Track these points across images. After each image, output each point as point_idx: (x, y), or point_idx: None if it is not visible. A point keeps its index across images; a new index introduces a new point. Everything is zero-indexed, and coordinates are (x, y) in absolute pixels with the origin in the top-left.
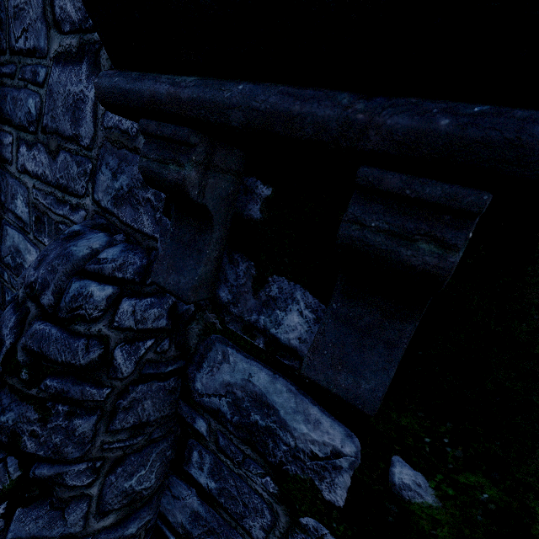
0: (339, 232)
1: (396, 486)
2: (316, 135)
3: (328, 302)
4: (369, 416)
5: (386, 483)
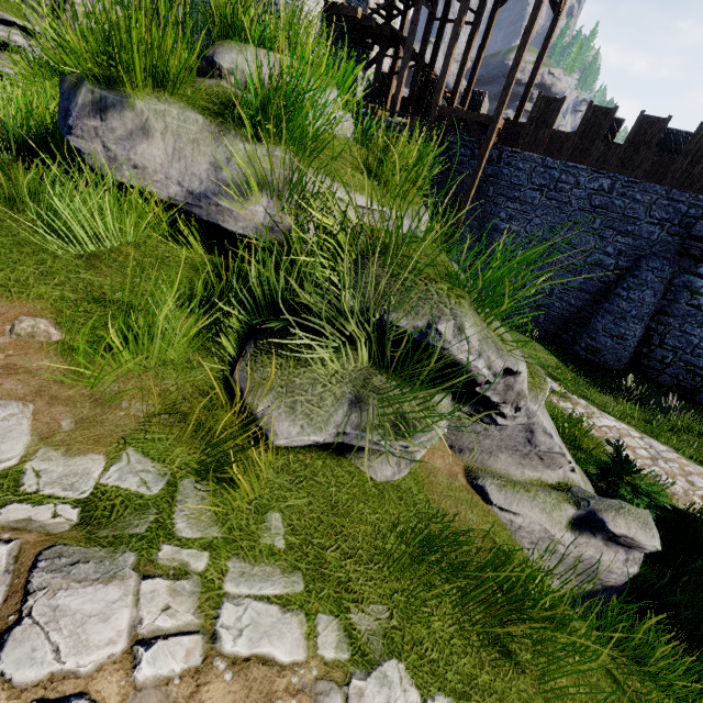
0: None
1: None
2: None
3: None
4: None
5: None
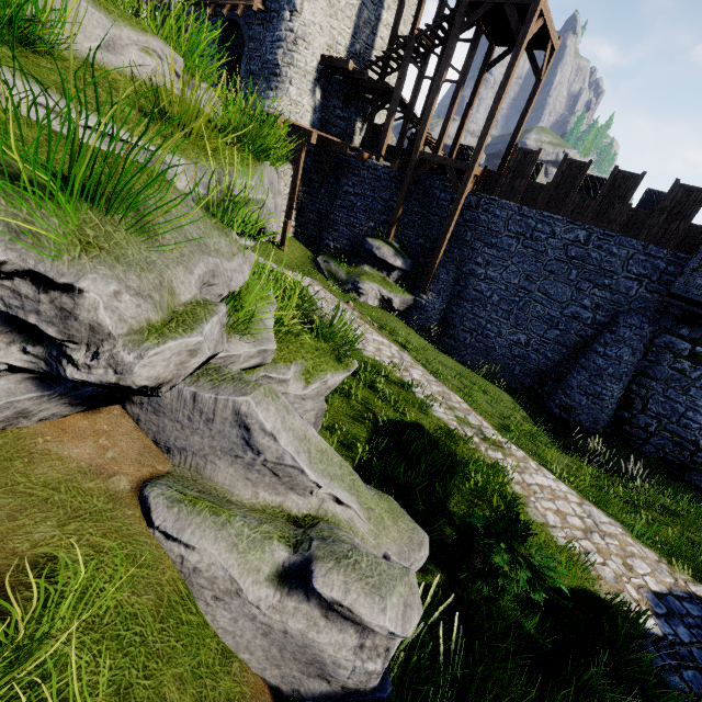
0: (700, 322)
1: (696, 350)
2: (700, 314)
3: (690, 328)
4: (697, 339)
5: (694, 350)
